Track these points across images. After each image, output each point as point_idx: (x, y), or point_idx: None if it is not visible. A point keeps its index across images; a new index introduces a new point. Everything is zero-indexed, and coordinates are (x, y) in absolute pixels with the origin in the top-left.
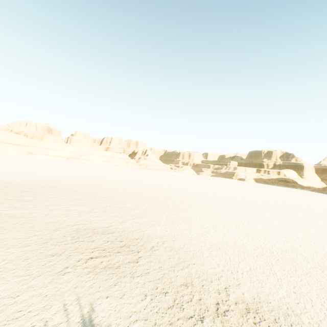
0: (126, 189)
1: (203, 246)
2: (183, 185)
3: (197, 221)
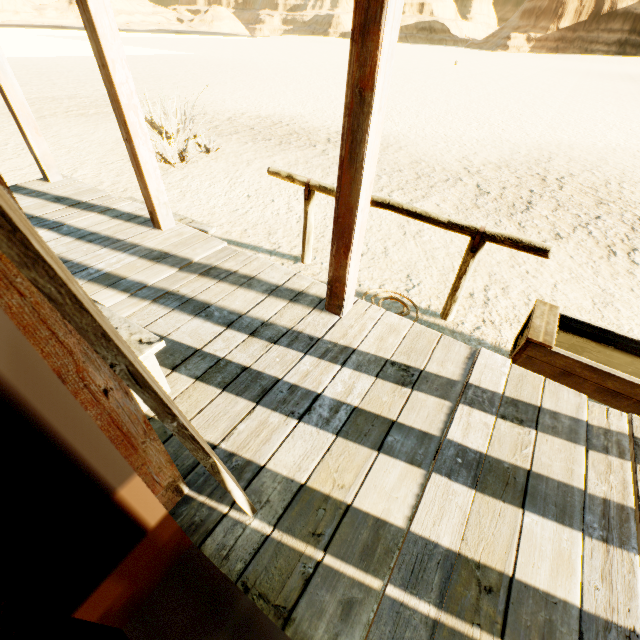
0: (78, 61)
1: (228, 98)
2: (210, 51)
3: (227, 84)
